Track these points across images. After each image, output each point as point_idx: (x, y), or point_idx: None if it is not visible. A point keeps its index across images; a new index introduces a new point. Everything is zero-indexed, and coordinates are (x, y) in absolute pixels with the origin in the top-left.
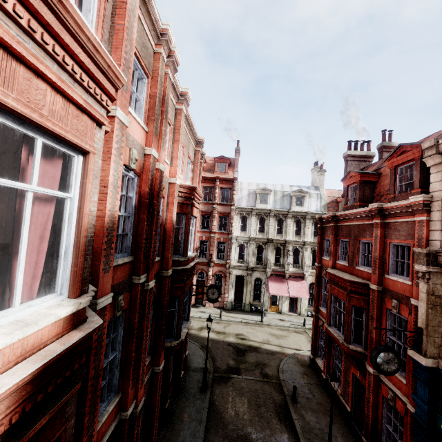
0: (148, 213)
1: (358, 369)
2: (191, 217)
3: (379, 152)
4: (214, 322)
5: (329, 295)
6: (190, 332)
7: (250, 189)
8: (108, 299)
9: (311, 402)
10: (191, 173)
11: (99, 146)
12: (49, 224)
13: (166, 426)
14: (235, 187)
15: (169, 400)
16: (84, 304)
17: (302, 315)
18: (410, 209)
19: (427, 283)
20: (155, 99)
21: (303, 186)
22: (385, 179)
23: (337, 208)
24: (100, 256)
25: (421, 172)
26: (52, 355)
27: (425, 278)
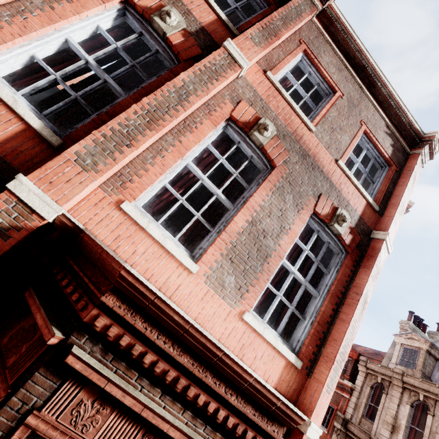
0: None
1: None
2: None
3: None
4: None
5: None
6: None
7: None
8: None
9: None
10: None
11: None
12: None
13: None
14: None
15: None
16: None
17: None
18: (343, 387)
19: (337, 436)
20: None
21: None
22: None
23: None
24: None
25: (353, 367)
26: None
27: (337, 433)
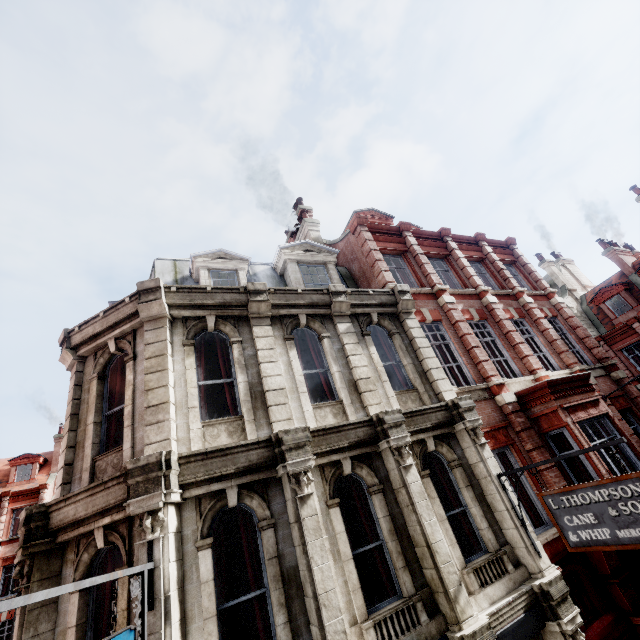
0: None
1: None
2: None
3: None
4: None
5: None
6: None
7: None
8: None
9: None
10: None
11: None
12: None
13: None
14: (43, 500)
15: None
16: None
17: None
18: None
19: None
20: None
21: None
22: None
23: None
24: None
25: None
26: None
27: None
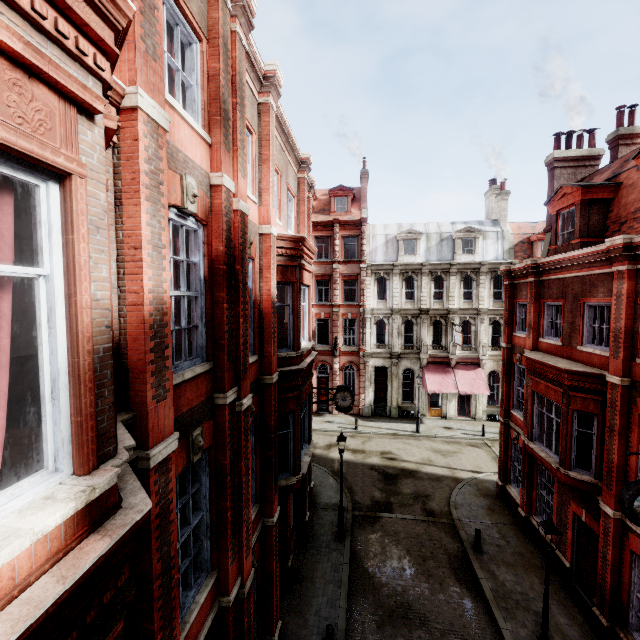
0: (227, 287)
1: (584, 507)
2: (301, 286)
3: (611, 147)
4: (347, 435)
5: (530, 393)
6: (315, 452)
7: (388, 234)
8: (170, 444)
9: (505, 551)
10: (295, 215)
11: (94, 162)
12: (3, 337)
13: (292, 591)
14: (365, 233)
15: (292, 555)
16: (105, 486)
17: (479, 419)
18: None
19: None
20: (217, 82)
21: (473, 221)
22: (630, 193)
23: (530, 251)
24: (144, 375)
25: None
26: (31, 617)
27: None
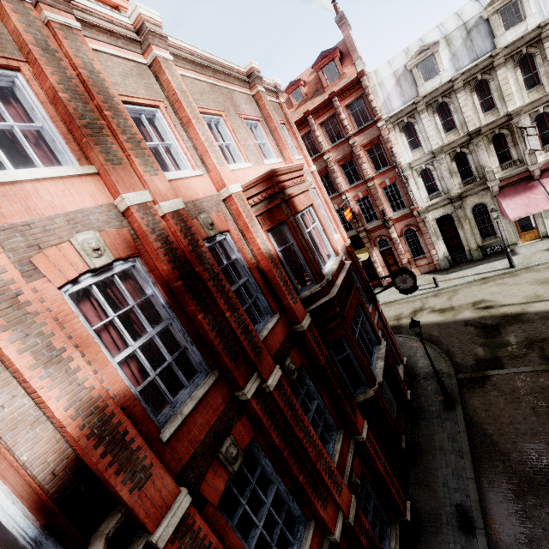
0: (194, 297)
1: None
2: (300, 213)
3: None
4: (430, 296)
5: None
6: (401, 323)
7: (395, 71)
8: (179, 507)
9: None
10: (268, 138)
11: None
12: None
13: (414, 464)
14: (368, 88)
15: (403, 436)
16: None
17: None
18: None
19: None
20: (60, 102)
21: None
22: None
23: None
24: (108, 481)
25: None
26: None
27: None
